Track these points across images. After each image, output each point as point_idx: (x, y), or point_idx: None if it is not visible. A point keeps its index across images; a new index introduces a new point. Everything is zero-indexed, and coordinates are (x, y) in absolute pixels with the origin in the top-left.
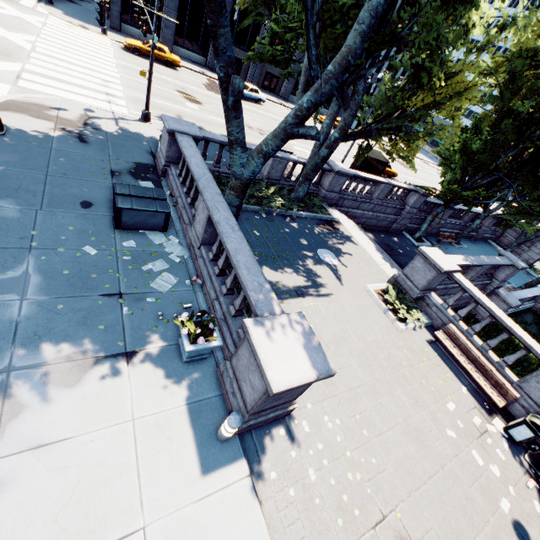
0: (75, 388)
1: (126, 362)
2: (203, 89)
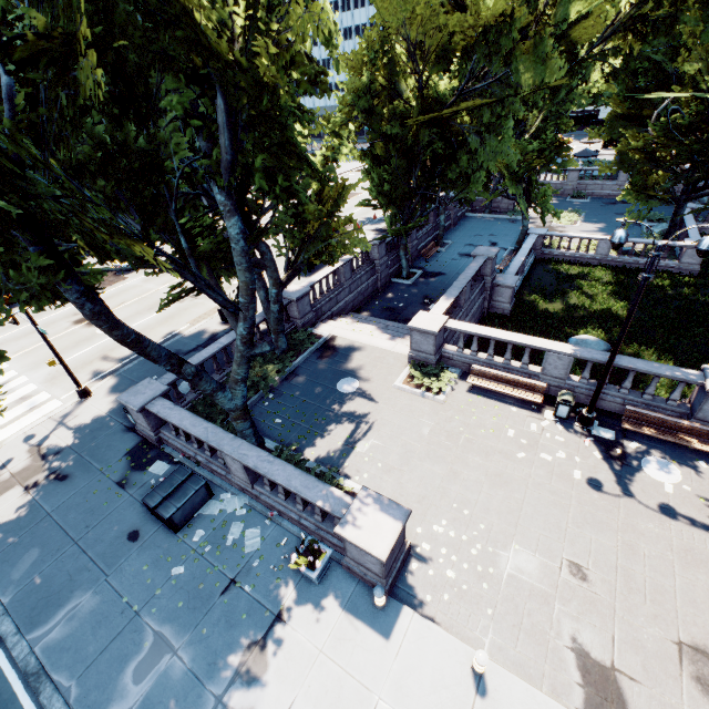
0: (269, 669)
1: (283, 621)
2: None
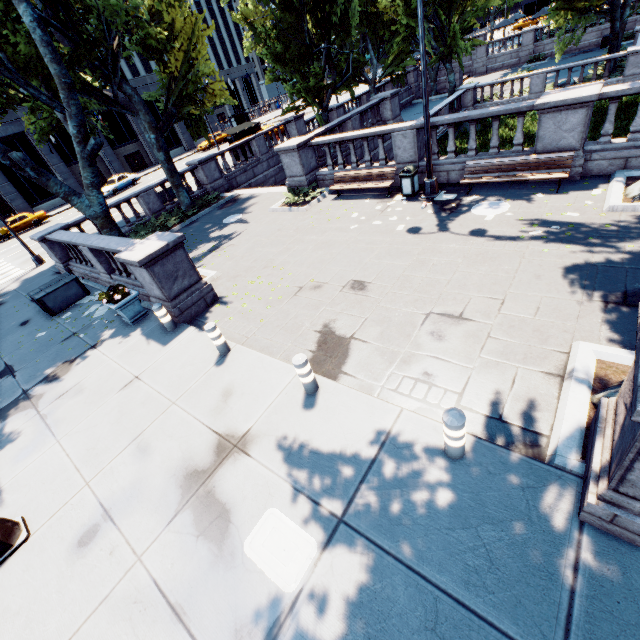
0: (68, 373)
1: (95, 348)
2: (80, 214)
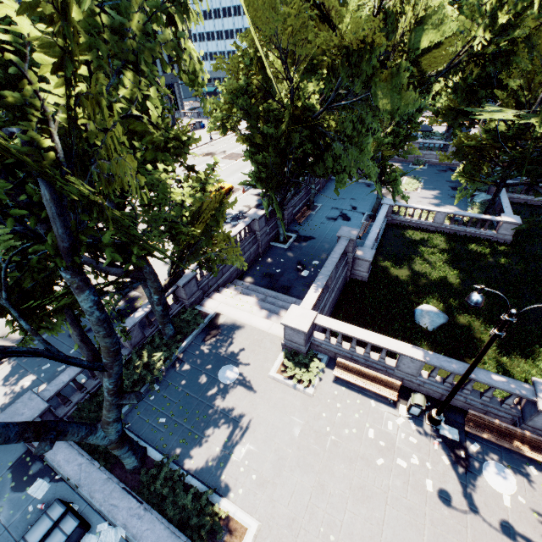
0: None
1: None
2: None
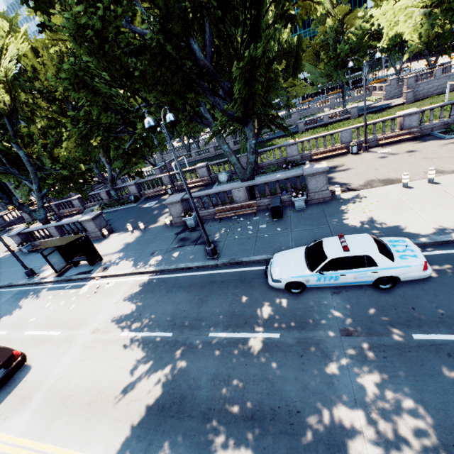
0: None
1: None
2: None
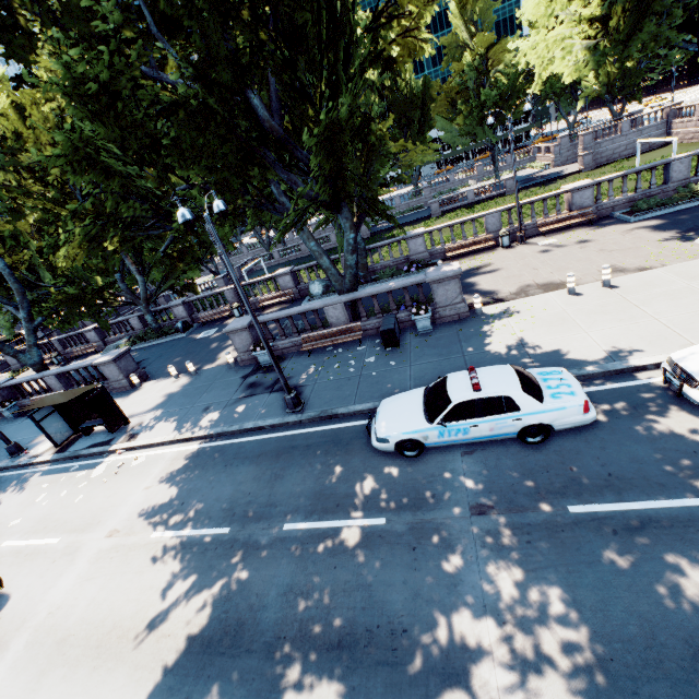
0: None
1: None
2: None
